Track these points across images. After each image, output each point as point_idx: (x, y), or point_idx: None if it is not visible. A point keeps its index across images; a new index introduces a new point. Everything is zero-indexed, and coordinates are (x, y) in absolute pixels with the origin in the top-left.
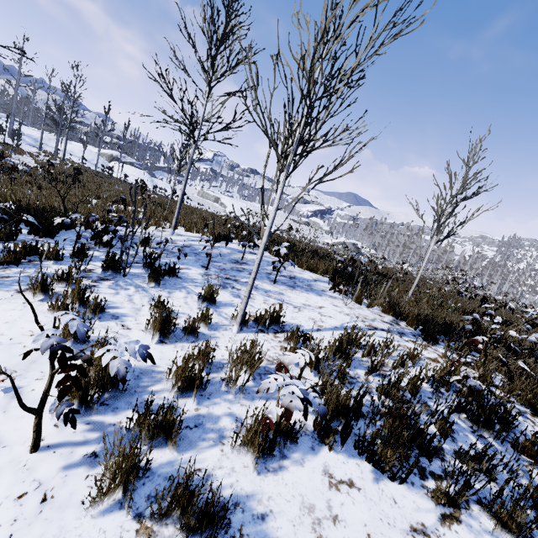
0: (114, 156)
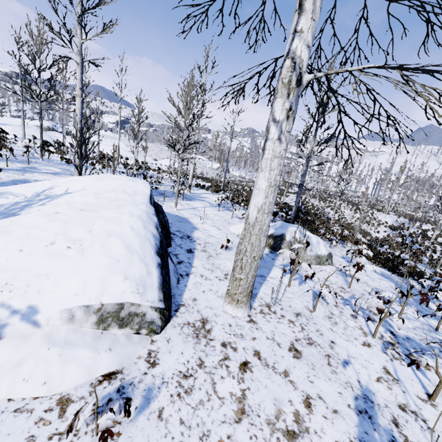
0: (51, 128)
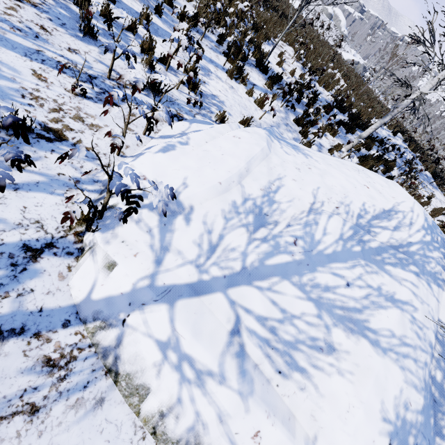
0: None
